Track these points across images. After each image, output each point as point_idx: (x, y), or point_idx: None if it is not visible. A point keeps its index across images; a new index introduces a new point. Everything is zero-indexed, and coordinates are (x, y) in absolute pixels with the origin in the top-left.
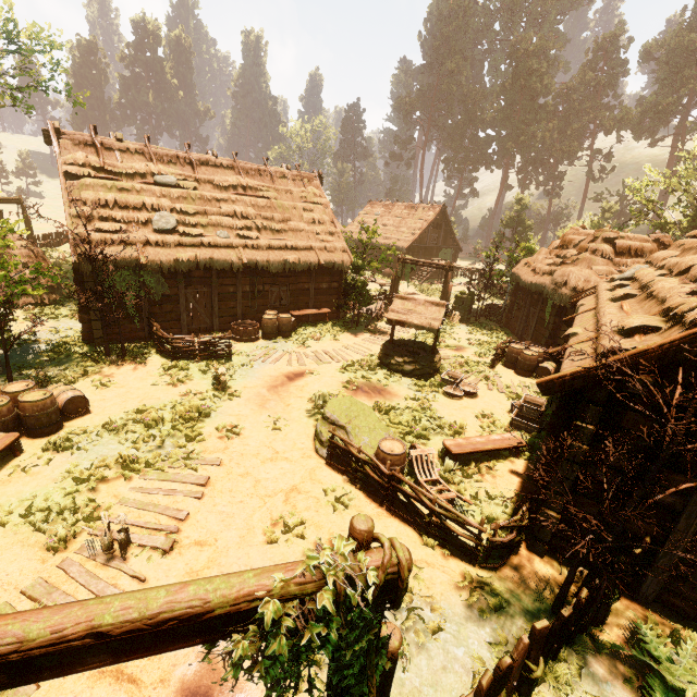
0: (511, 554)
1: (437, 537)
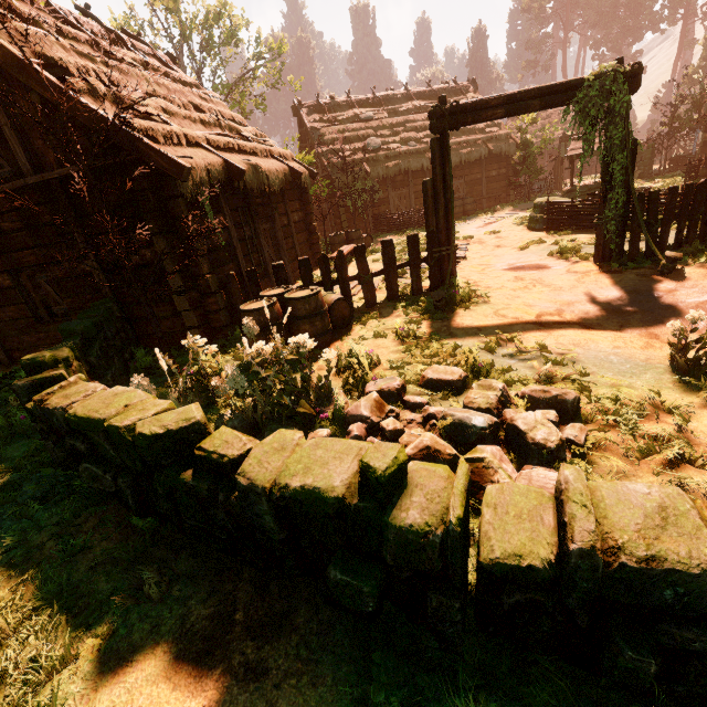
0: None
1: None
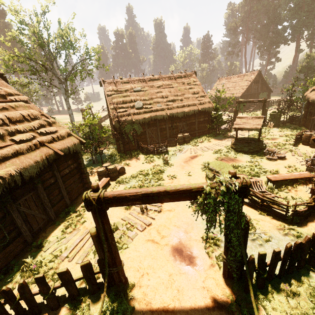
0: (306, 220)
1: (266, 211)
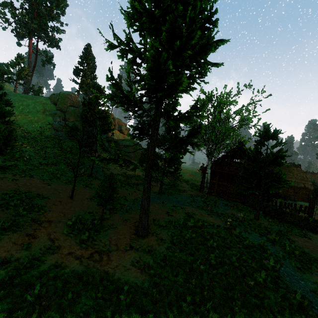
0: None
1: None
